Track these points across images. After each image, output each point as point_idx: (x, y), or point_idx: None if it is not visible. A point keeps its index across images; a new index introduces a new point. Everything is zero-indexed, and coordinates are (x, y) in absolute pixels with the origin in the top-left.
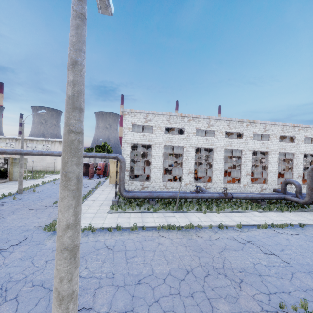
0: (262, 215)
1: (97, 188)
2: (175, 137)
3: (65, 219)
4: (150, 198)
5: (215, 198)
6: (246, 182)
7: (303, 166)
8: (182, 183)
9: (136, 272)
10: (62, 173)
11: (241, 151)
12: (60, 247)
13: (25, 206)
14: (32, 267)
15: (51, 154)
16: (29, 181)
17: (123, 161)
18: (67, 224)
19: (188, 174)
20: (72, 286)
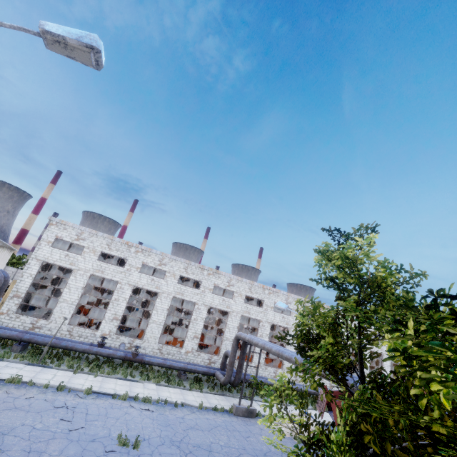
0: (155, 388)
1: None
2: (110, 267)
3: None
4: (16, 340)
5: (117, 357)
6: (191, 347)
7: (269, 340)
8: (98, 331)
9: None
10: None
11: (195, 304)
12: None
13: None
14: None
15: None
16: None
17: (0, 279)
18: None
19: (111, 321)
20: None
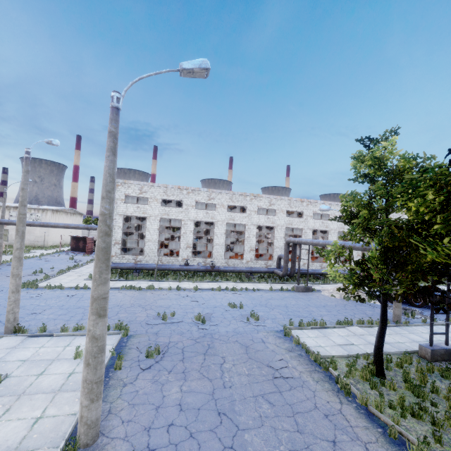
0: (235, 284)
1: (88, 263)
2: (172, 210)
3: (17, 246)
4: (133, 269)
5: (201, 270)
6: (250, 258)
7: None
8: (179, 257)
9: (80, 305)
10: (16, 229)
11: (245, 225)
12: (14, 256)
13: (3, 274)
14: (5, 302)
15: (32, 224)
16: (10, 256)
17: None
18: (17, 248)
19: (186, 249)
20: (18, 272)
